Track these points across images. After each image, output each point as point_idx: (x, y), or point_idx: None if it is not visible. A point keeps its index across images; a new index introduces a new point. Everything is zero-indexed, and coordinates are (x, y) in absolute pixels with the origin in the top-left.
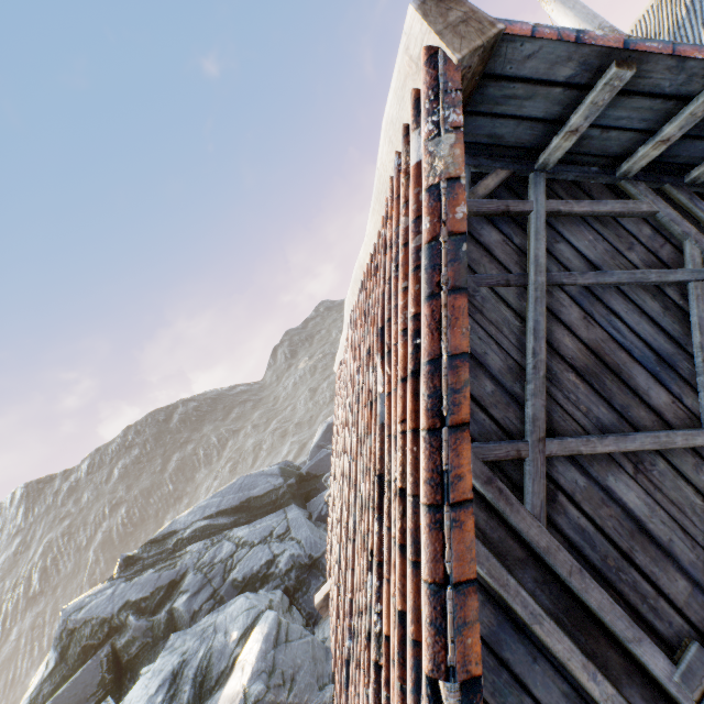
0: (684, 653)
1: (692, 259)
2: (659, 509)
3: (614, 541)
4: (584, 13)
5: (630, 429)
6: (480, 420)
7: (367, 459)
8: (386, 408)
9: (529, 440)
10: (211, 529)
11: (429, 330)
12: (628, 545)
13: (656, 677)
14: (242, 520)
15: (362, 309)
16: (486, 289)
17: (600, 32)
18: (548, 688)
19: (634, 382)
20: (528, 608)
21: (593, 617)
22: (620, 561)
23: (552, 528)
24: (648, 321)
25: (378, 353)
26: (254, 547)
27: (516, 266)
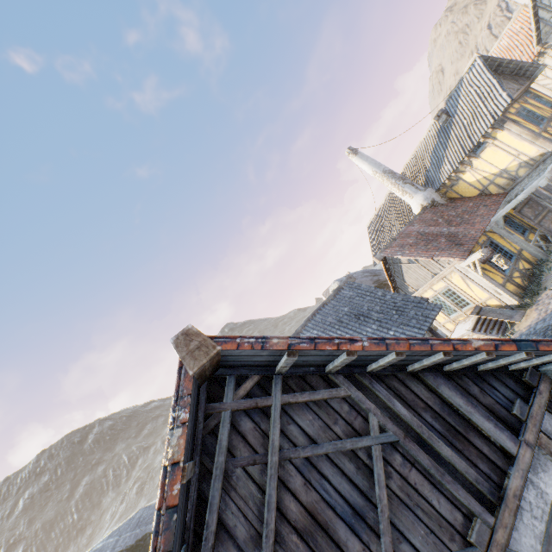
0: None
1: (373, 427)
2: None
3: None
4: (373, 163)
5: None
6: None
7: None
8: None
9: None
10: None
11: None
12: None
13: None
14: None
15: None
16: (240, 469)
17: (276, 340)
18: None
19: (337, 535)
20: None
21: None
22: None
23: None
24: (347, 480)
25: None
26: None
27: (261, 447)
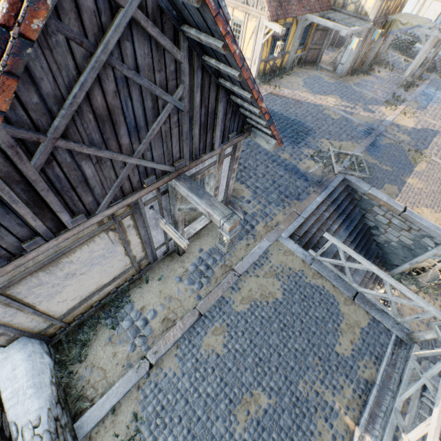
0: (78, 216)
1: (178, 94)
2: (98, 177)
3: (71, 183)
4: None
5: (105, 148)
6: (20, 115)
7: None
8: None
9: (49, 136)
10: None
11: None
12: (77, 185)
13: (63, 221)
14: None
15: None
16: (64, 38)
17: None
18: (11, 222)
19: (119, 131)
20: (13, 199)
21: (46, 204)
22: (70, 189)
23: (43, 173)
24: (143, 110)
25: None
26: None
27: (94, 37)
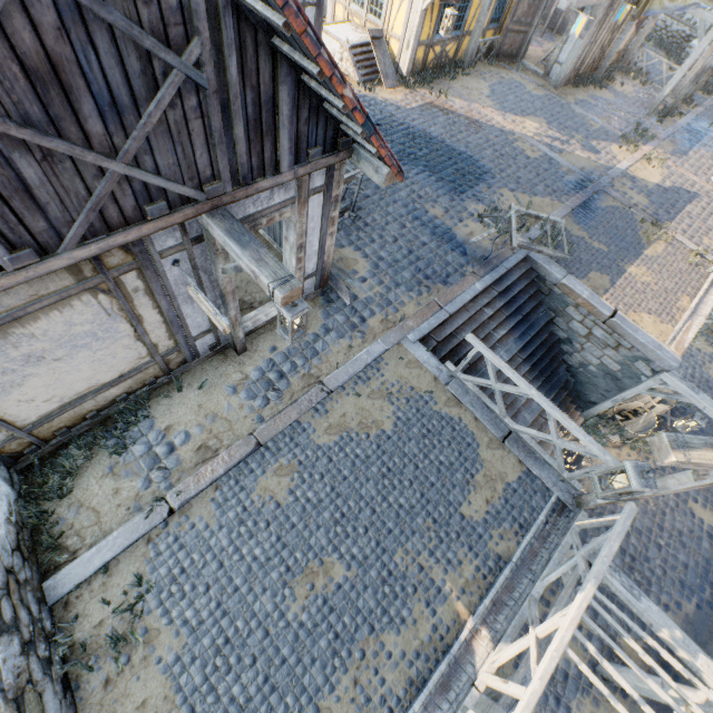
0: (21, 252)
1: (191, 54)
2: (50, 187)
3: None
4: None
5: (56, 134)
6: None
7: None
8: None
9: None
10: None
11: None
12: (11, 195)
13: None
14: None
15: None
16: None
17: None
18: None
19: (80, 107)
20: None
21: None
22: None
23: None
24: (123, 73)
25: None
26: None
27: None
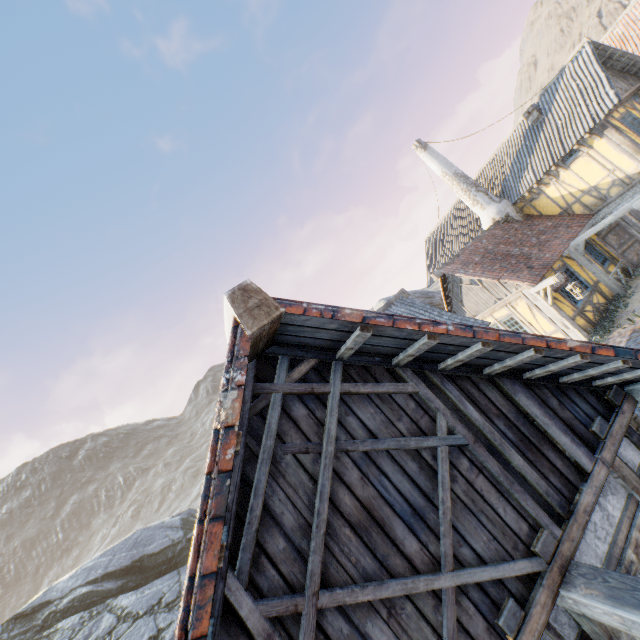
0: None
1: (441, 428)
2: None
3: None
4: (444, 162)
5: (388, 576)
6: (270, 576)
7: None
8: None
9: (306, 594)
10: (93, 597)
11: (194, 549)
12: None
13: None
14: (131, 584)
15: None
16: (290, 456)
17: (348, 311)
18: None
19: (394, 532)
20: None
21: None
22: None
23: None
24: (408, 479)
25: None
26: (138, 619)
27: (315, 436)
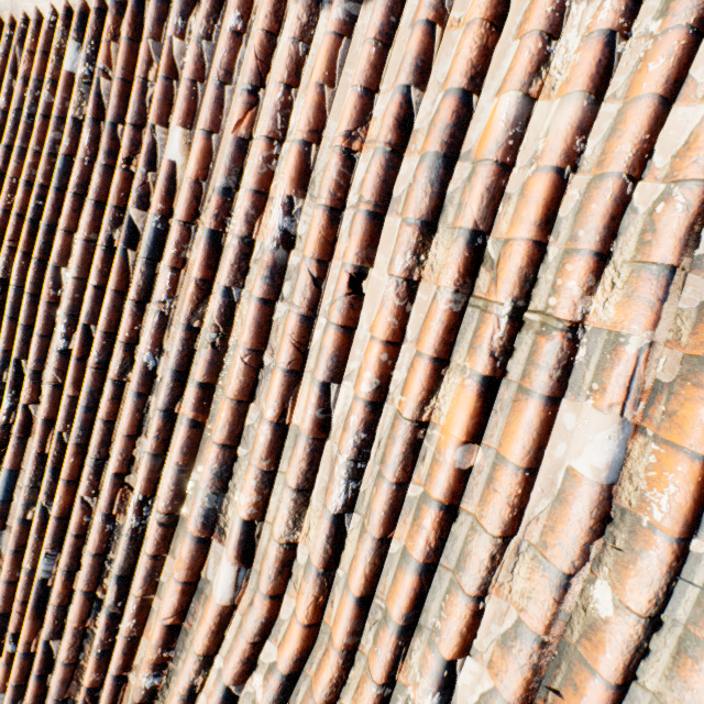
0: None
1: None
2: None
3: None
4: None
5: None
6: None
7: (446, 490)
8: (695, 488)
9: None
10: None
11: None
12: None
13: None
14: None
15: (368, 61)
16: None
17: None
18: None
19: None
20: None
21: None
22: None
23: None
24: None
25: (651, 330)
26: None
27: None
